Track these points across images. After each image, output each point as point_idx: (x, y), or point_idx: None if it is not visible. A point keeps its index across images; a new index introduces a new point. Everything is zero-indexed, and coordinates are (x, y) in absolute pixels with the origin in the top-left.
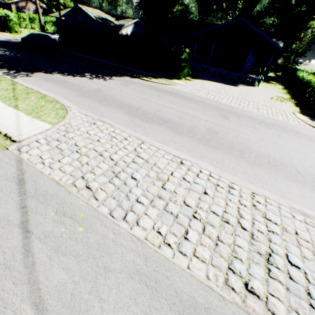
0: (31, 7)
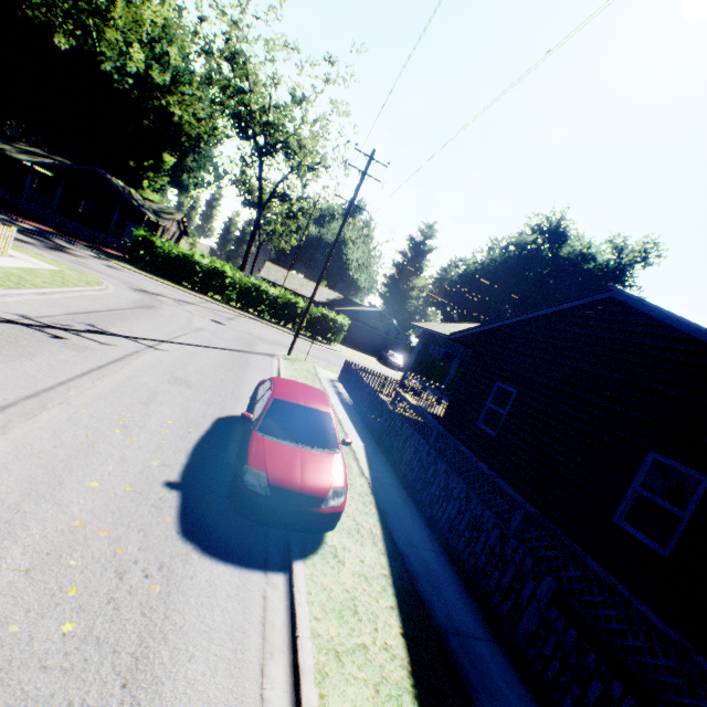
0: (173, 228)
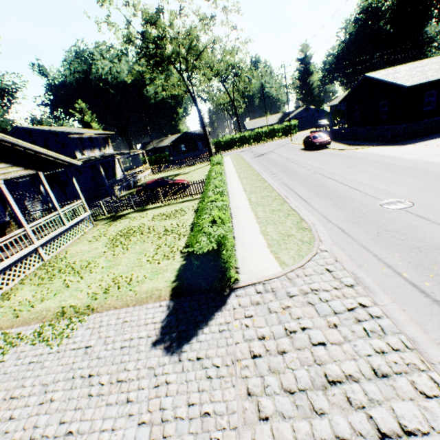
0: None
